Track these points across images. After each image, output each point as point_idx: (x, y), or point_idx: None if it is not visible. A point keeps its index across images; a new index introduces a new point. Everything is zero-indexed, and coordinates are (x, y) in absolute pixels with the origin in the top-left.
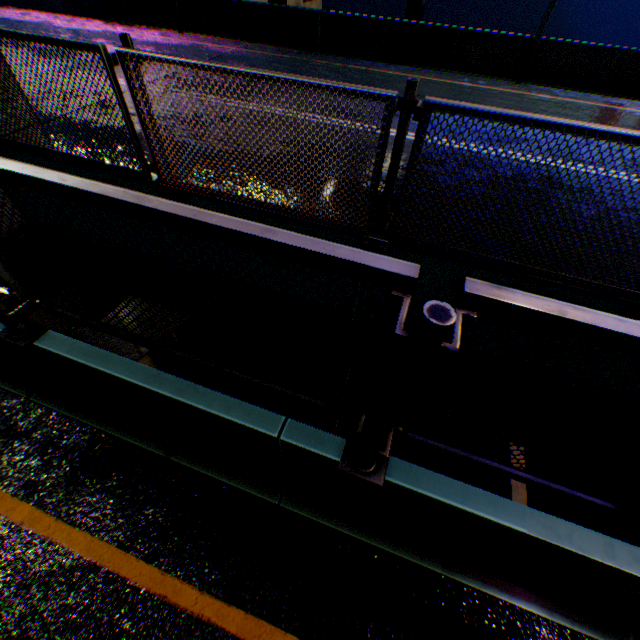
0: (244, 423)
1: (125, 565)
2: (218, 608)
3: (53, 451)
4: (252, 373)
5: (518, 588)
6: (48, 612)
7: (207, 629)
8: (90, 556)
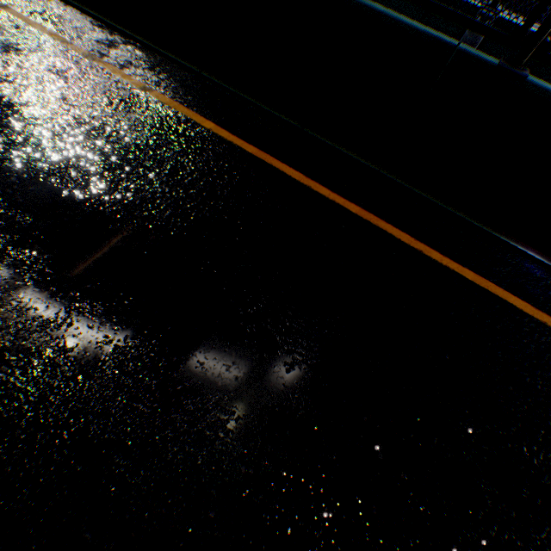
0: (434, 35)
1: (281, 168)
2: (343, 202)
3: (221, 106)
4: (448, 3)
5: (529, 248)
6: (238, 171)
7: (338, 207)
8: (258, 157)
